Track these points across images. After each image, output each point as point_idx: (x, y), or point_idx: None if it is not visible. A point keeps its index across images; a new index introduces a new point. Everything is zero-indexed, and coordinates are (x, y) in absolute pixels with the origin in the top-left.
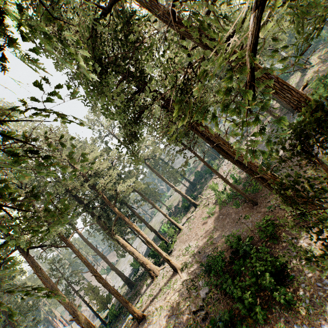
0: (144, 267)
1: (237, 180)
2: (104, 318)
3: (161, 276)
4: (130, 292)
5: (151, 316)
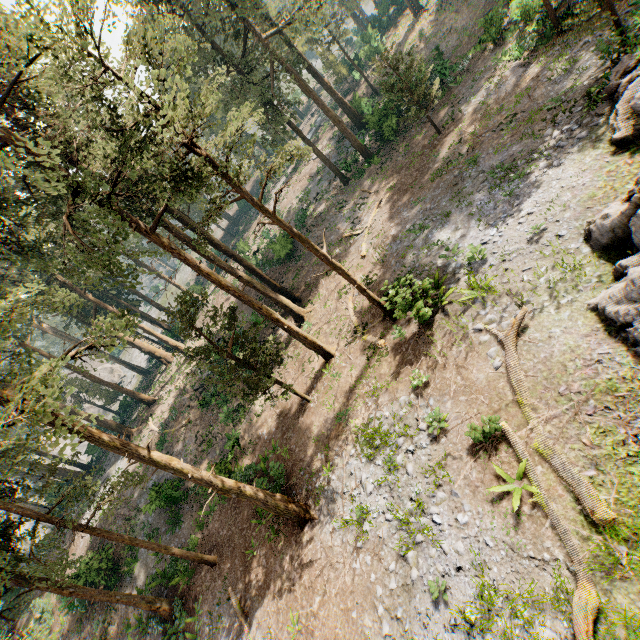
0: (153, 356)
1: (273, 239)
2: (118, 410)
3: (175, 363)
4: (146, 381)
5: (161, 400)
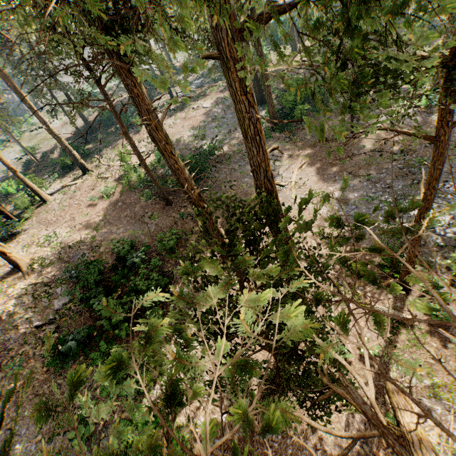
0: None
1: (161, 160)
2: None
3: None
4: None
5: None
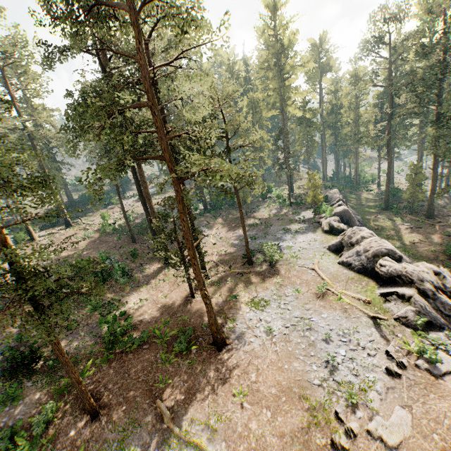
0: None
1: (130, 222)
2: None
3: None
4: None
5: None
